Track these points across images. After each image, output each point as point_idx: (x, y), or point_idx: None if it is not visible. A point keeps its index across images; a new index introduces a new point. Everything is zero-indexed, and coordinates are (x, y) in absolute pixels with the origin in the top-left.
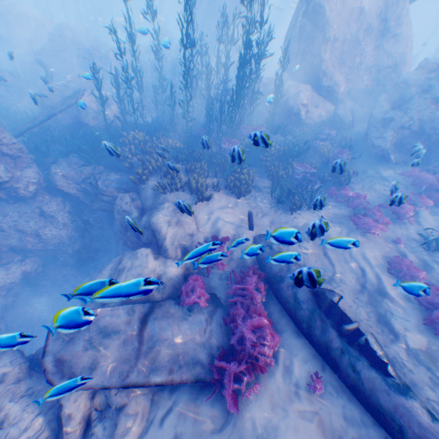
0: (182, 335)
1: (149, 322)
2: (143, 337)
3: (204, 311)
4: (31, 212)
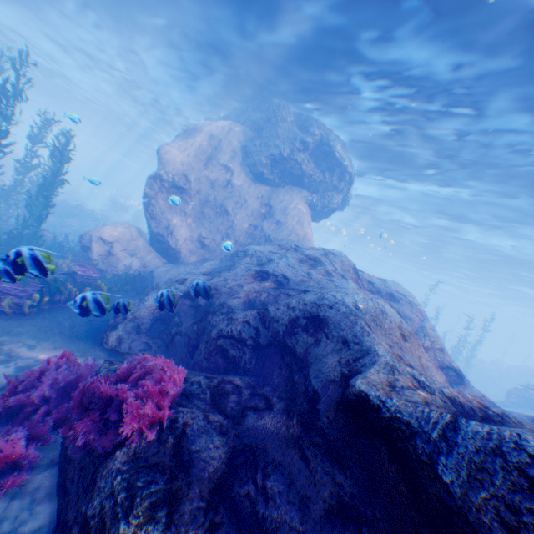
0: None
1: None
2: None
3: None
4: None
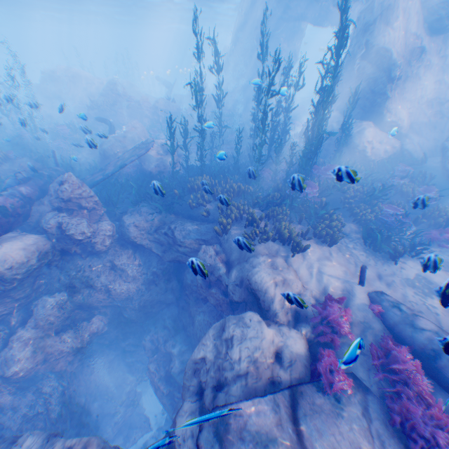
0: (349, 444)
1: (303, 424)
2: (306, 448)
3: (355, 402)
4: (102, 266)
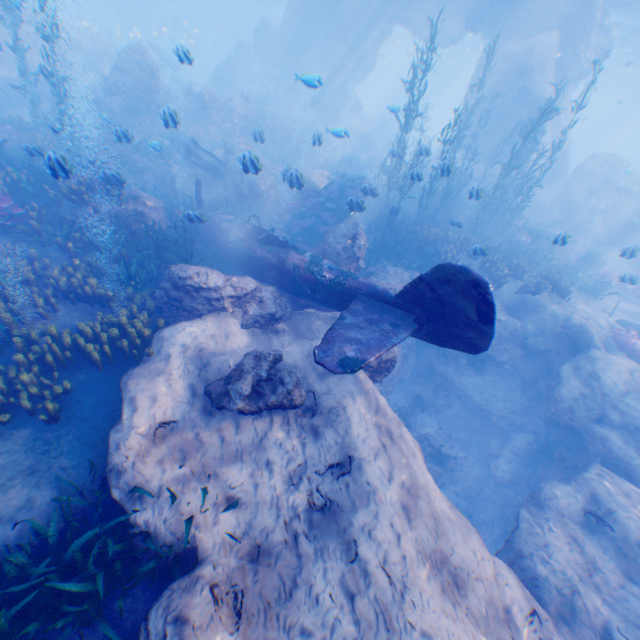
0: None
1: None
2: None
3: None
4: None
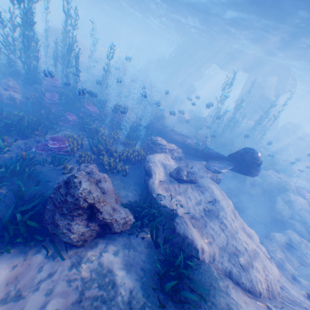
0: None
1: None
2: None
3: None
4: None
